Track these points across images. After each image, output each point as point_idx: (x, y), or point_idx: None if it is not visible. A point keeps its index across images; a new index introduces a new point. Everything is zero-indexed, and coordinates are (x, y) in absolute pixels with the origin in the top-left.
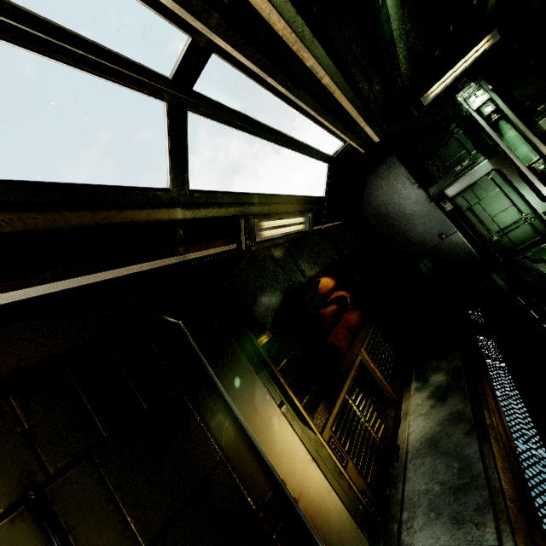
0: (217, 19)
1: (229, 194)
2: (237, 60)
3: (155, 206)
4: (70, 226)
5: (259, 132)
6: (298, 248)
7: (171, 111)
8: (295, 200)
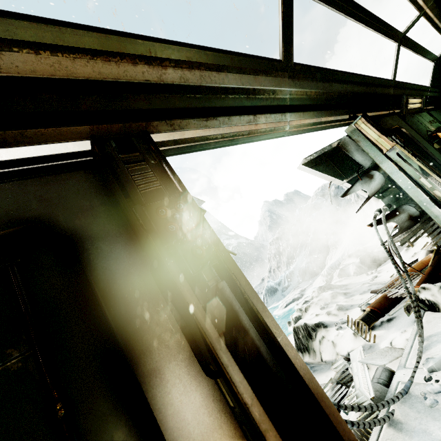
0: (432, 2)
1: (402, 83)
2: (428, 15)
3: (389, 88)
4: (378, 93)
5: (414, 49)
6: (419, 117)
7: (398, 46)
8: (418, 88)
